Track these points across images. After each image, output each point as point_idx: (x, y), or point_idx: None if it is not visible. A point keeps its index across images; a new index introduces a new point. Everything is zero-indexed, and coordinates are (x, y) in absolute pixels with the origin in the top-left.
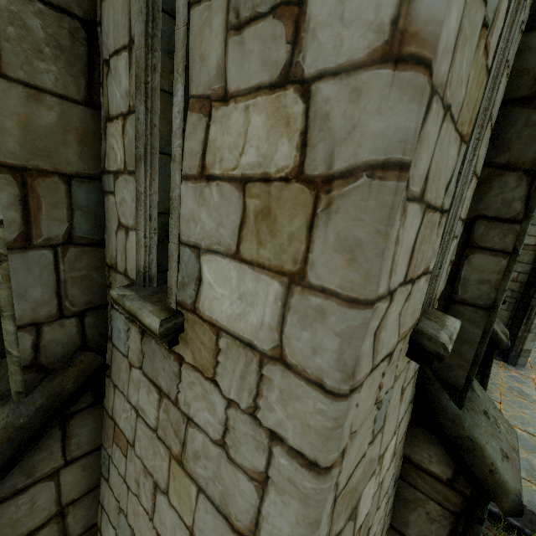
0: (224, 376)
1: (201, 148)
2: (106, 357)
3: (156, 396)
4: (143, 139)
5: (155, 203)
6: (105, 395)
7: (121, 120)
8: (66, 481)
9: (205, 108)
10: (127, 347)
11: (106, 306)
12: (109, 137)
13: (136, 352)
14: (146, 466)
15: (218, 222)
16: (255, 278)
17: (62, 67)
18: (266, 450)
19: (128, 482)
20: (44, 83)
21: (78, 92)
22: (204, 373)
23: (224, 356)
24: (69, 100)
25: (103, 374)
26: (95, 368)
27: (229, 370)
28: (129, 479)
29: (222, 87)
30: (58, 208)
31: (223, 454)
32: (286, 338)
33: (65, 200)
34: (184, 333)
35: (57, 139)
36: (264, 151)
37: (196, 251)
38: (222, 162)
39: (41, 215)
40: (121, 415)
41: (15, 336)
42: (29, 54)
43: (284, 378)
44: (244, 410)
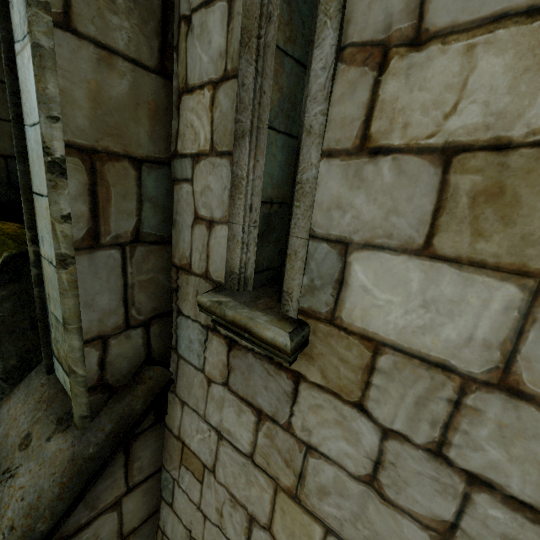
0: (382, 401)
1: (363, 113)
2: (170, 370)
3: (251, 418)
4: (250, 110)
5: (257, 189)
6: (167, 412)
7: (210, 89)
8: (128, 509)
9: (373, 59)
10: (202, 359)
11: (171, 313)
12: (185, 113)
13: (219, 366)
14: (234, 495)
15: (388, 208)
16: (461, 280)
17: (135, 24)
18: (458, 496)
19: (205, 511)
20: (116, 43)
21: (150, 57)
22: (344, 396)
23: (385, 377)
24: (141, 67)
25: (167, 390)
26: (164, 384)
27: (392, 395)
28: (206, 507)
29: (412, 26)
30: (127, 200)
31: (369, 492)
32: (525, 360)
33: (135, 190)
34: (308, 347)
35: (128, 114)
36: (500, 106)
37: (339, 247)
38: (407, 129)
39: (110, 208)
40: (194, 436)
41: (81, 352)
42: (101, 4)
43: (508, 411)
44: (418, 445)
